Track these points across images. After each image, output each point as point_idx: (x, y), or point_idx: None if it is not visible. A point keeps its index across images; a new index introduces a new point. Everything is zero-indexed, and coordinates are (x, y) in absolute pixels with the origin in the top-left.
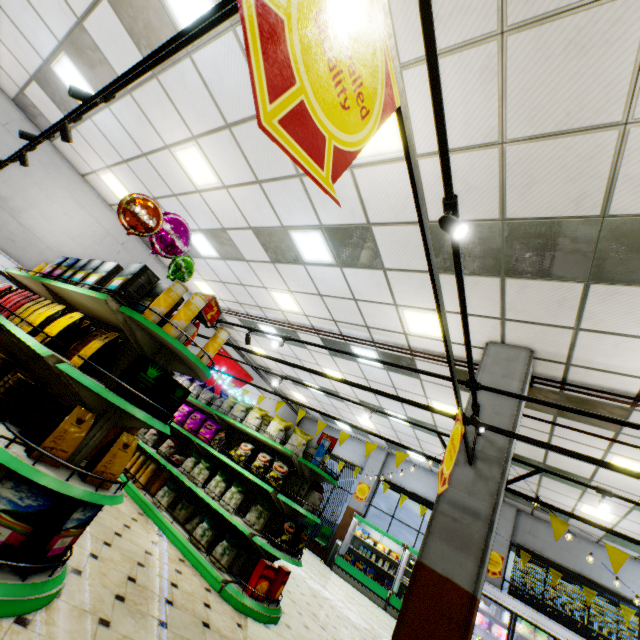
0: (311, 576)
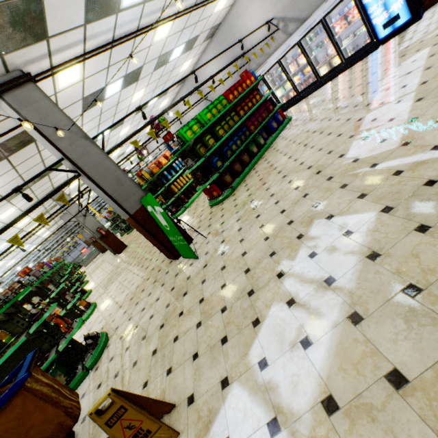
0: None
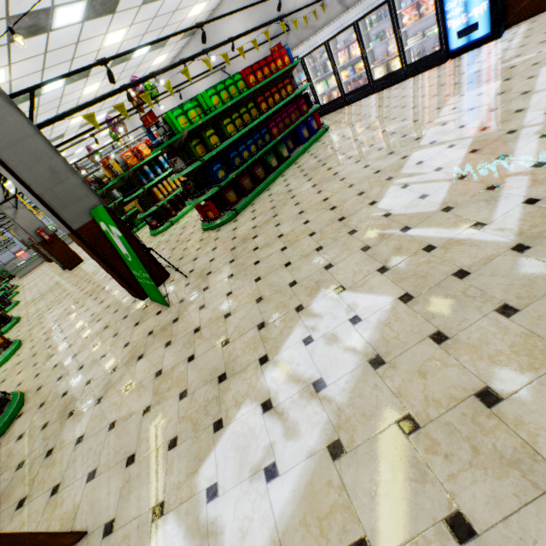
0: (501, 123)
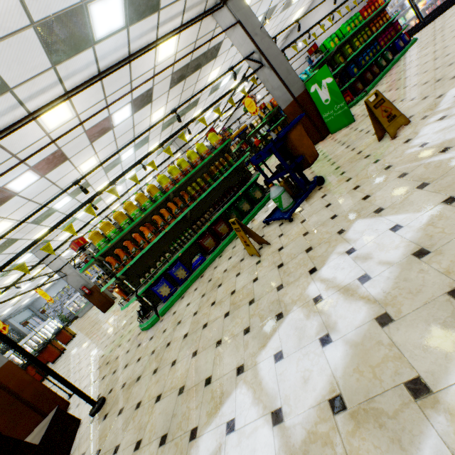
0: None
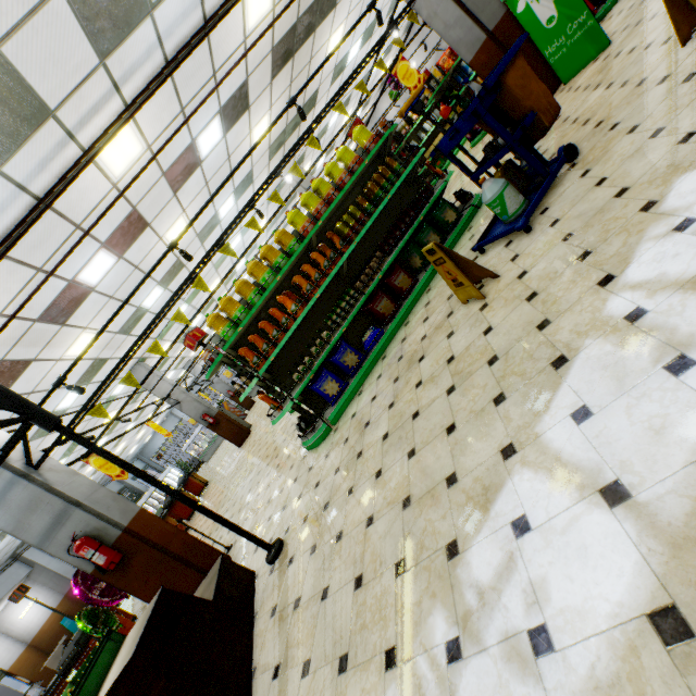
0: None
